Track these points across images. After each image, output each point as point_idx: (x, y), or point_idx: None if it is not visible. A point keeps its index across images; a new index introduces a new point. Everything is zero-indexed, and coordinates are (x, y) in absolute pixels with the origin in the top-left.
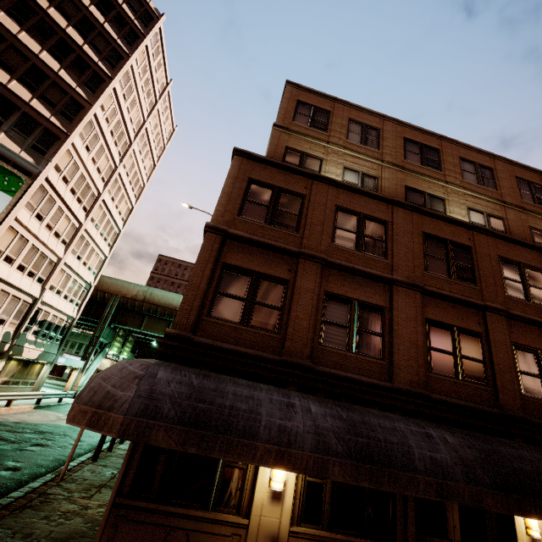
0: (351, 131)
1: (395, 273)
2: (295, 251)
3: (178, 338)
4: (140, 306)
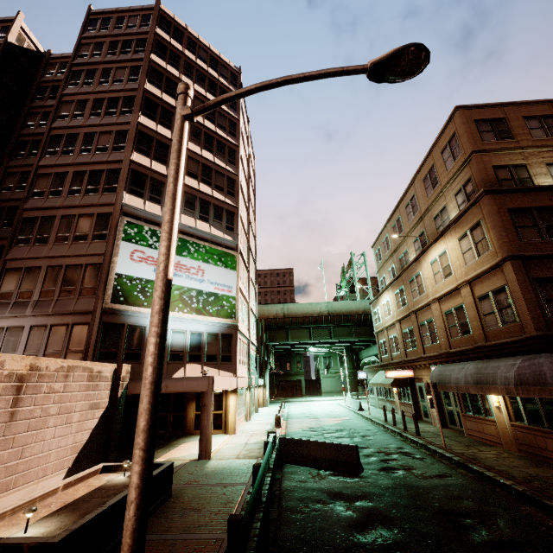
0: (531, 129)
1: None
2: None
3: (546, 337)
4: (282, 322)
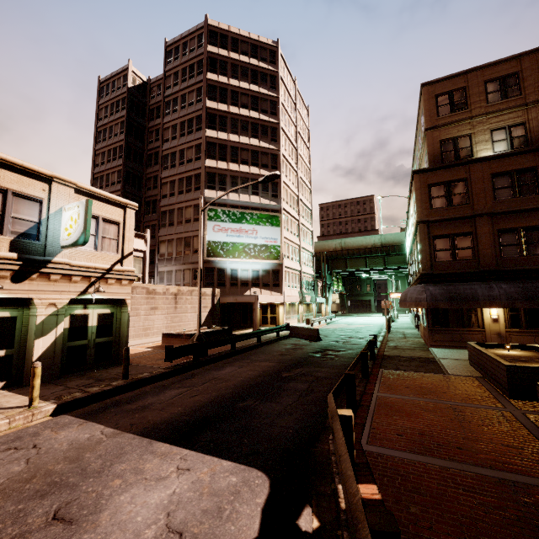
0: (489, 94)
1: None
2: (471, 216)
3: (426, 274)
4: (340, 254)
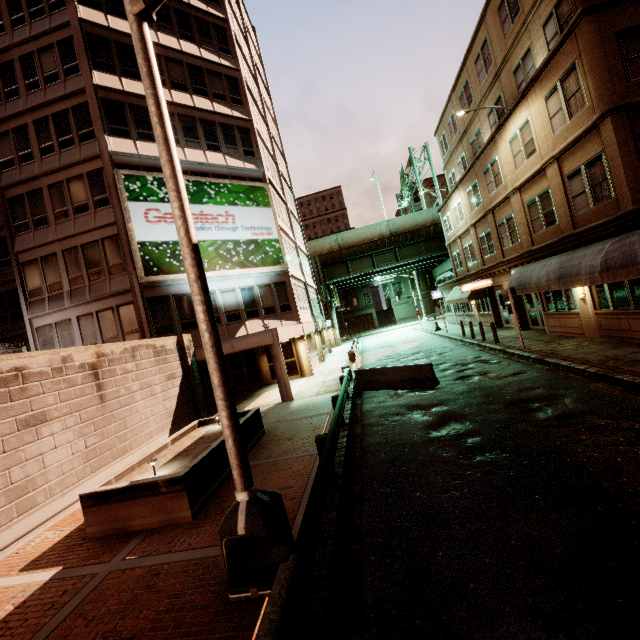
0: None
1: None
2: None
3: None
4: (339, 256)
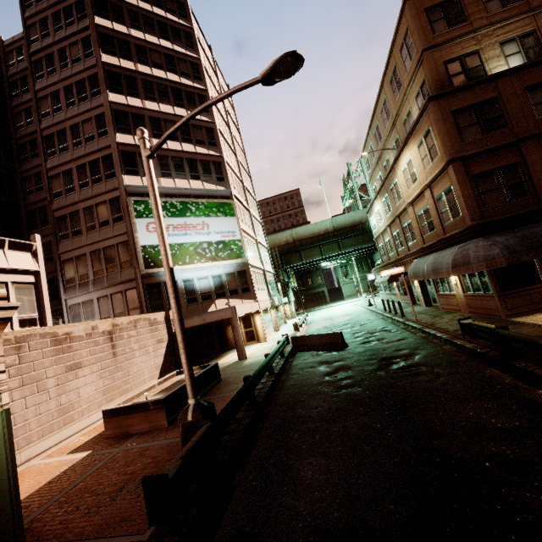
0: (487, 2)
1: None
2: (515, 141)
3: (479, 225)
4: (293, 246)
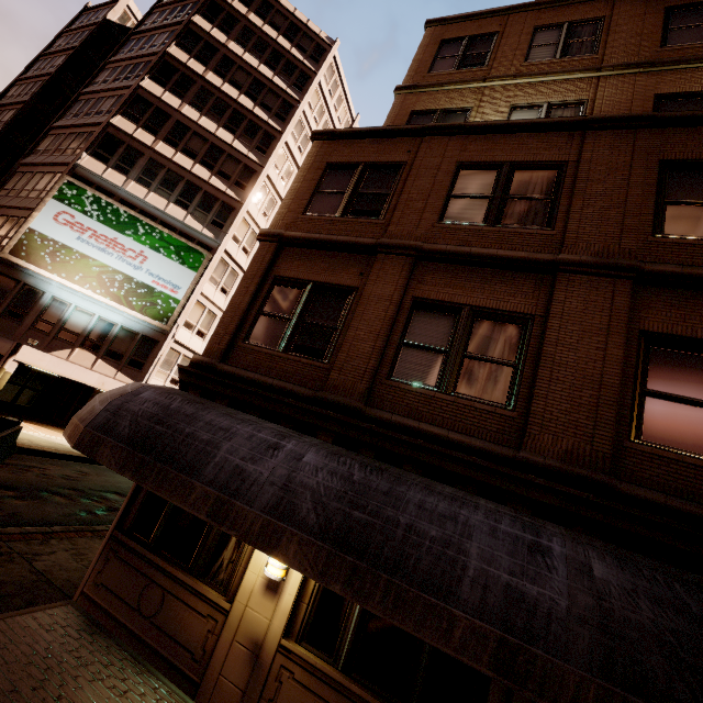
0: (535, 46)
1: (566, 250)
2: (370, 244)
3: (202, 365)
4: None
